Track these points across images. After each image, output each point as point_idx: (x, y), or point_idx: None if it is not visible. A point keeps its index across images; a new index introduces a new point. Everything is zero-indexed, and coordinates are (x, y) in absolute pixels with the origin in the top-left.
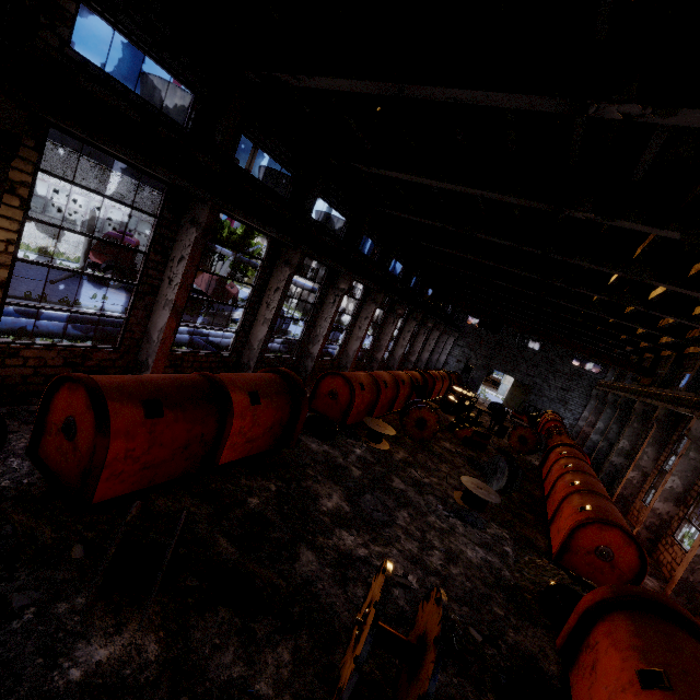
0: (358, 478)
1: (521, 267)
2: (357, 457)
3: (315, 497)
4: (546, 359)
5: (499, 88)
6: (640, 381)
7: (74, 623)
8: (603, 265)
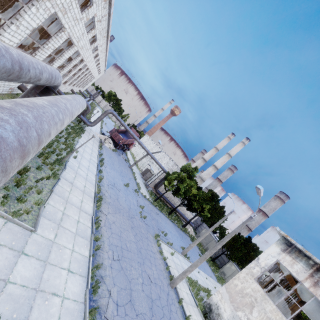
0: None
1: None
2: None
3: None
4: None
5: None
6: None
7: None
8: None
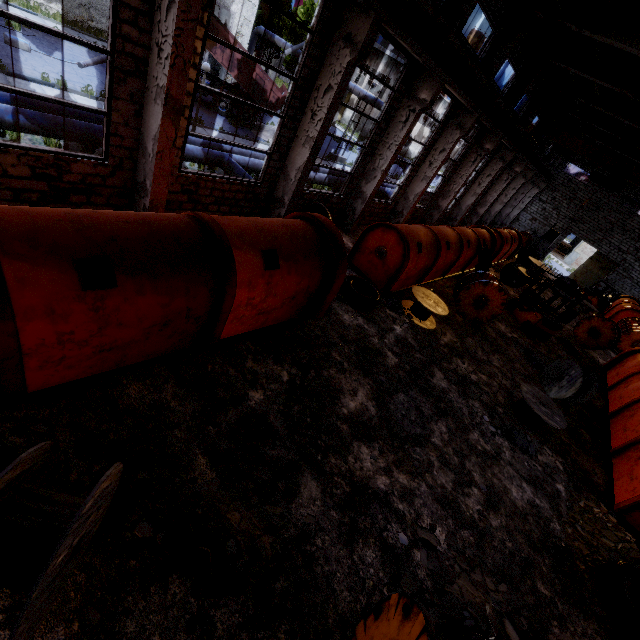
0: (392, 368)
1: None
2: (395, 338)
3: (335, 395)
4: None
5: None
6: None
7: None
8: None
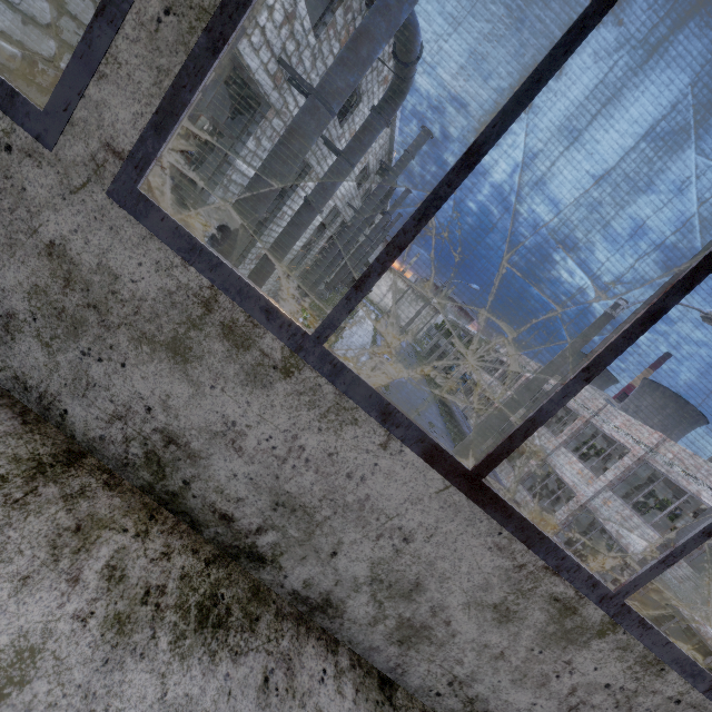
0: None
1: None
2: None
3: None
4: None
5: None
6: None
7: None
8: None
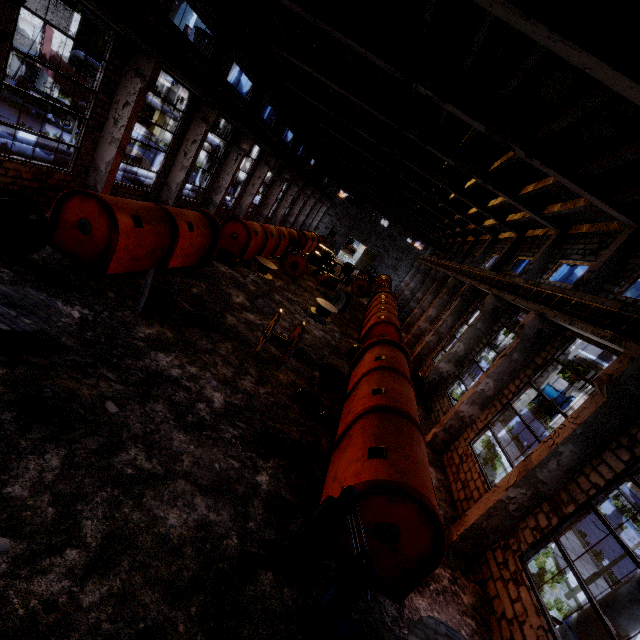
0: (253, 291)
1: (380, 159)
2: (251, 280)
3: (230, 294)
4: (390, 235)
5: (372, 51)
6: (439, 256)
7: (130, 320)
8: (424, 171)
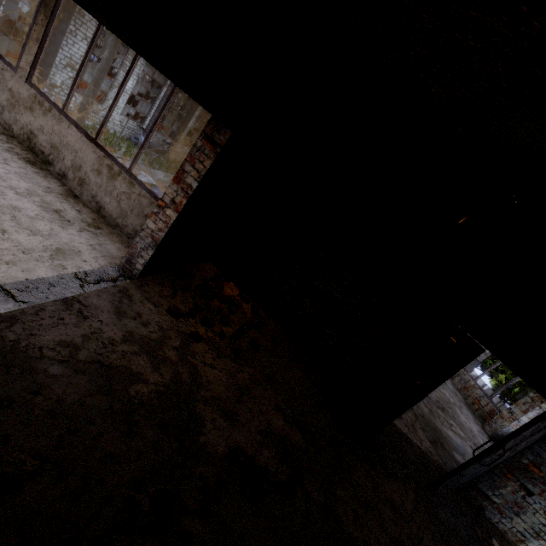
0: None
1: None
2: None
3: None
4: None
5: None
6: None
7: None
8: None
